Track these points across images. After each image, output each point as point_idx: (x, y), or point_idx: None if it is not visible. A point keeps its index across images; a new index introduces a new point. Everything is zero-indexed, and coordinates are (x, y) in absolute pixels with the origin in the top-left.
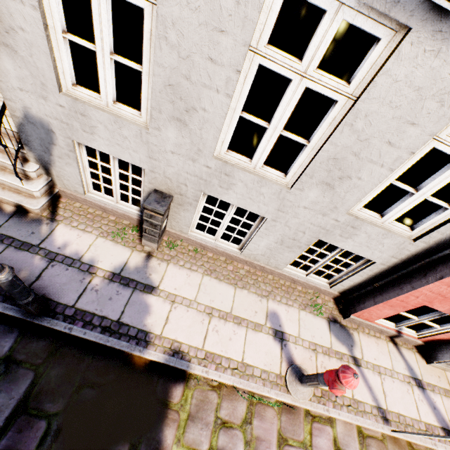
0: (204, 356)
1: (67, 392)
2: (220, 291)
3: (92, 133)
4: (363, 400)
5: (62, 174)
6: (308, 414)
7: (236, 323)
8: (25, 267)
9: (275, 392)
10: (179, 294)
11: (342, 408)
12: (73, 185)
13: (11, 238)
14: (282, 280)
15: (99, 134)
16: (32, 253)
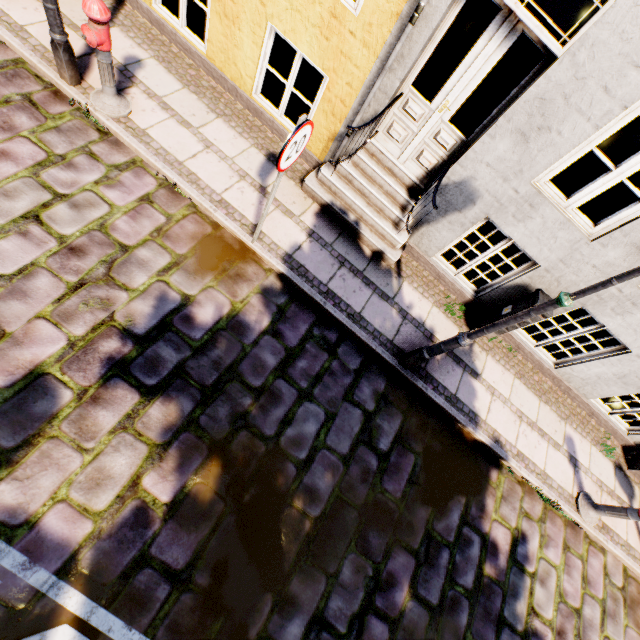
0: (516, 453)
1: (423, 440)
2: (528, 398)
3: (519, 221)
4: (634, 547)
5: (430, 234)
6: (586, 537)
7: (540, 435)
8: (388, 318)
9: (568, 508)
10: (497, 388)
11: (616, 544)
12: (429, 247)
13: (374, 284)
14: (578, 409)
15: (527, 224)
16: (390, 305)
